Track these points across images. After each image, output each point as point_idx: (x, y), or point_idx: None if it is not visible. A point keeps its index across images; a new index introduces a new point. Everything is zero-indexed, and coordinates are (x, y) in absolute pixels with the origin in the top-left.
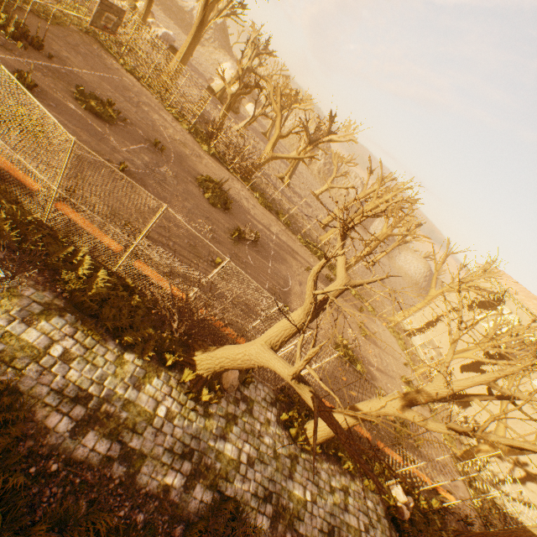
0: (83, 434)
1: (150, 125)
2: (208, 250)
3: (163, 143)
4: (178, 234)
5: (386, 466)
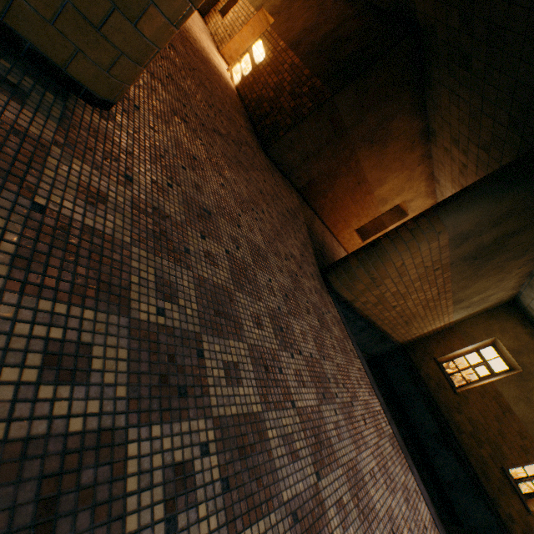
0: None
1: None
2: None
3: None
4: None
5: None
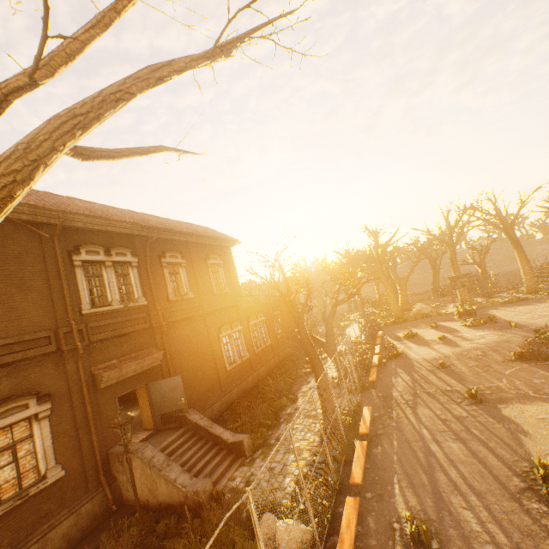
0: (313, 377)
1: (537, 317)
2: (448, 361)
3: (533, 323)
4: (433, 355)
5: (324, 519)
